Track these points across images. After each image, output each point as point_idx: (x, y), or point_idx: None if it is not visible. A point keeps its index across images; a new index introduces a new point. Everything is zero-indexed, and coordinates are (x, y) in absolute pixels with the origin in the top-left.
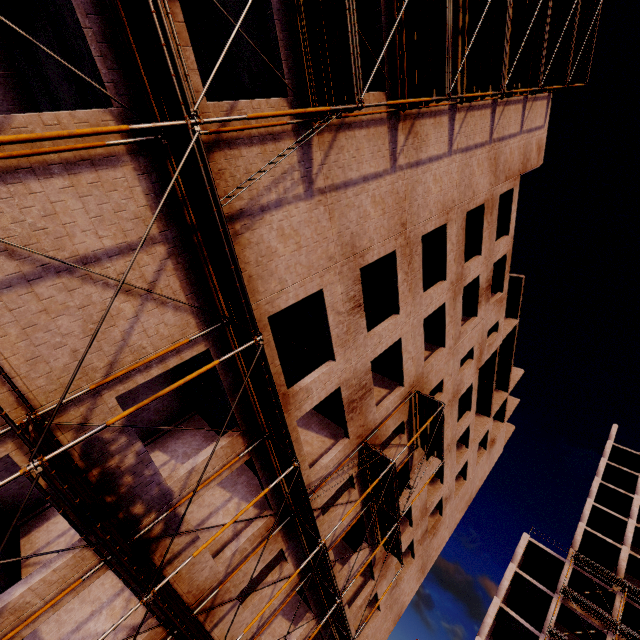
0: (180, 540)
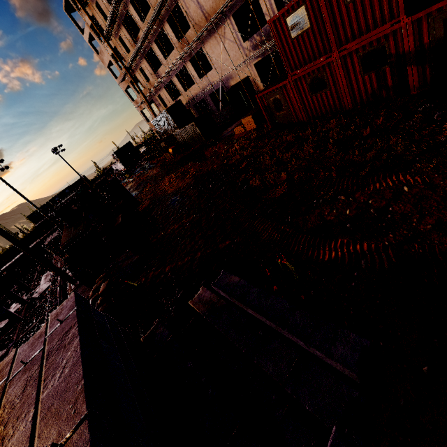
0: None
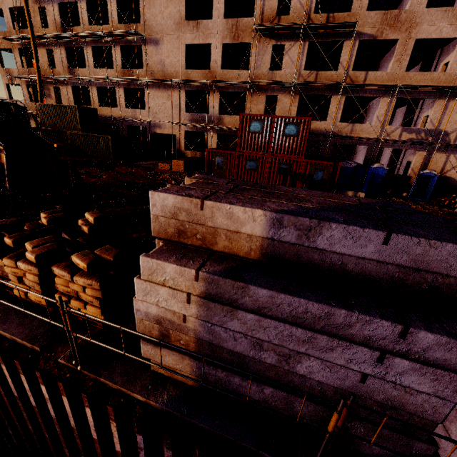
0: (225, 120)
